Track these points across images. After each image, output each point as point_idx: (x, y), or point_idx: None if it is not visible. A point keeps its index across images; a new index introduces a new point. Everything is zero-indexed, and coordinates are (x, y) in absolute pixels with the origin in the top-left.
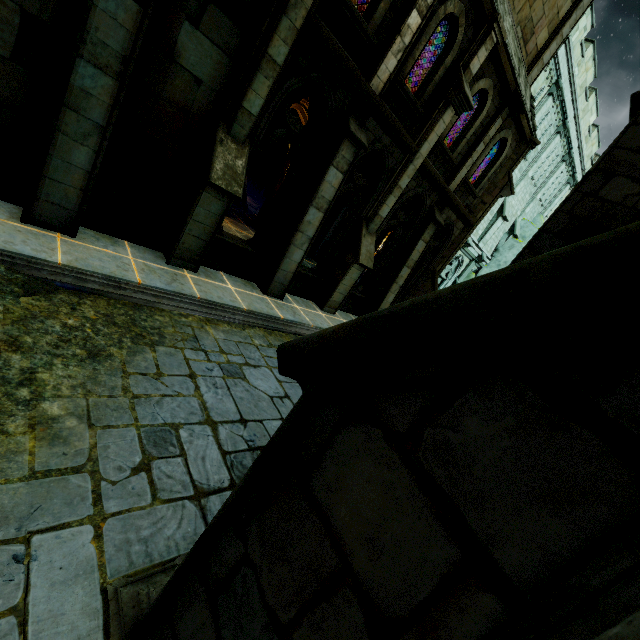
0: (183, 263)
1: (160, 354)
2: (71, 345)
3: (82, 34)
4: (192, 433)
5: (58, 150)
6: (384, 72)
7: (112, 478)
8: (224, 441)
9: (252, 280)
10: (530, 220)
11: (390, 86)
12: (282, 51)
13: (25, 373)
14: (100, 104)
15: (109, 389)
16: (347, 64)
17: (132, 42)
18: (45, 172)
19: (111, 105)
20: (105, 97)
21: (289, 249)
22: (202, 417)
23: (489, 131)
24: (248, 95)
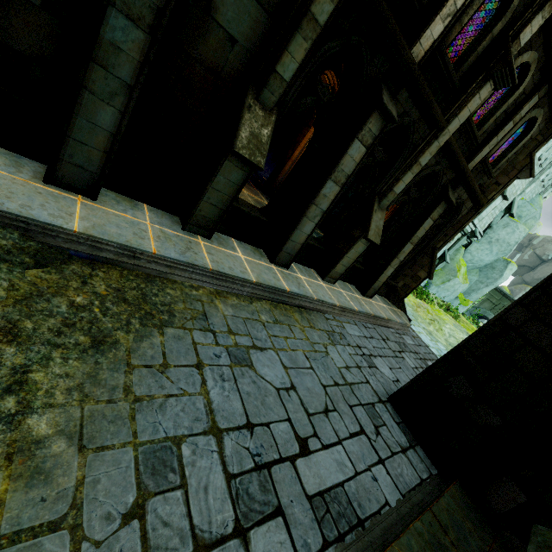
0: (198, 230)
1: (168, 338)
2: (75, 330)
3: None
4: (195, 449)
5: (83, 109)
6: (427, 39)
7: (97, 535)
8: (229, 458)
9: (260, 247)
10: (528, 200)
11: (429, 55)
12: (326, 9)
13: (16, 373)
14: (129, 61)
15: (109, 390)
16: (392, 27)
17: None
18: (69, 132)
19: (141, 62)
20: (135, 53)
21: (301, 221)
22: (207, 424)
23: (522, 109)
24: (283, 58)
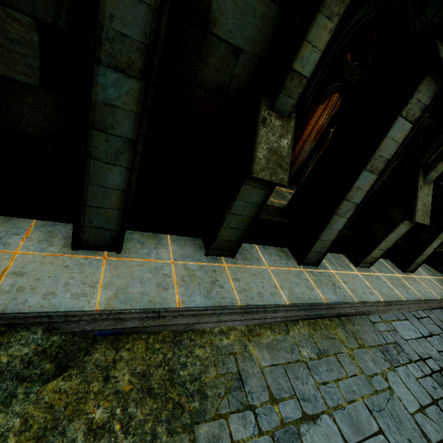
0: (221, 252)
1: None
2: None
3: (95, 30)
4: None
5: (92, 177)
6: None
7: None
8: None
9: (284, 246)
10: None
11: None
12: None
13: None
14: (127, 115)
15: None
16: None
17: (155, 21)
18: (84, 201)
19: (139, 113)
20: (131, 105)
21: (331, 219)
22: None
23: None
24: (301, 51)
